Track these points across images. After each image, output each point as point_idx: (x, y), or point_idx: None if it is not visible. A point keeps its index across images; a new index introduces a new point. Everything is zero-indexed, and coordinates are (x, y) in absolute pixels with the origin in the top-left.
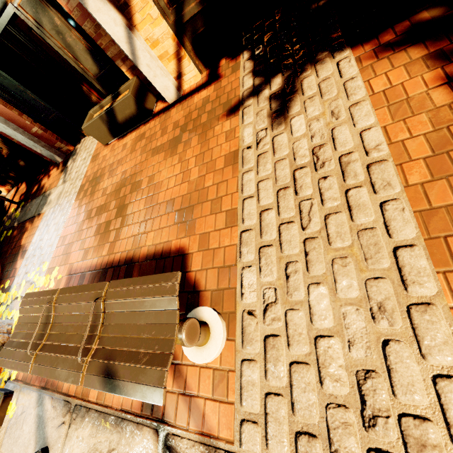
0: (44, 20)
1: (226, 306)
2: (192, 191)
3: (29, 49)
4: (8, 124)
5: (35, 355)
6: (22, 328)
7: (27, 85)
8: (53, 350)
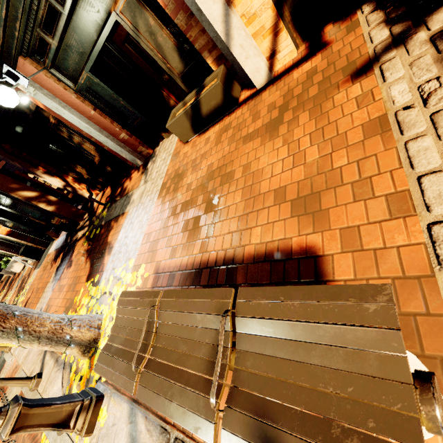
0: (140, 23)
1: (425, 343)
2: (312, 175)
3: (122, 62)
4: (102, 132)
5: (139, 372)
6: (120, 332)
7: (119, 93)
8: (162, 372)
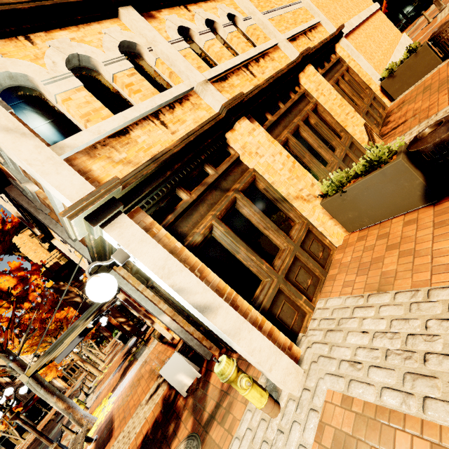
0: None
1: None
2: (131, 409)
3: None
4: None
5: None
6: (80, 434)
7: None
8: None
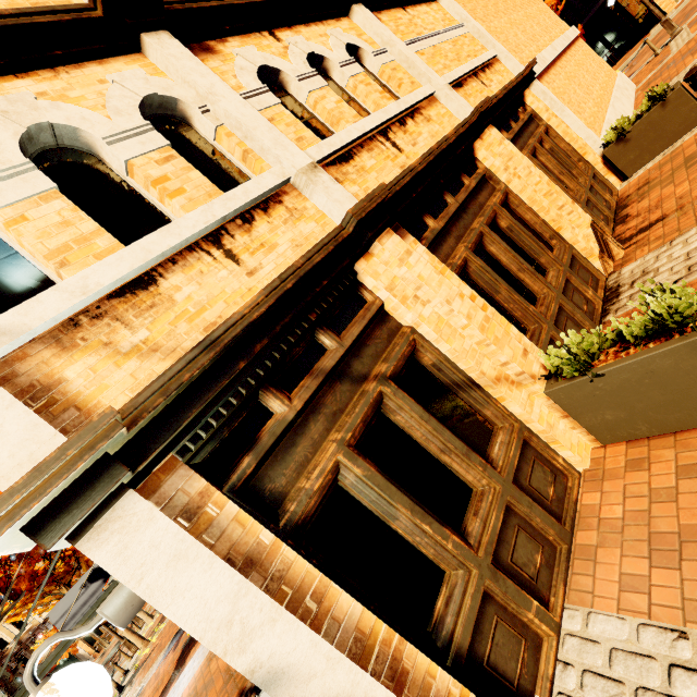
0: None
1: None
2: None
3: None
4: None
5: None
6: None
7: None
8: None
